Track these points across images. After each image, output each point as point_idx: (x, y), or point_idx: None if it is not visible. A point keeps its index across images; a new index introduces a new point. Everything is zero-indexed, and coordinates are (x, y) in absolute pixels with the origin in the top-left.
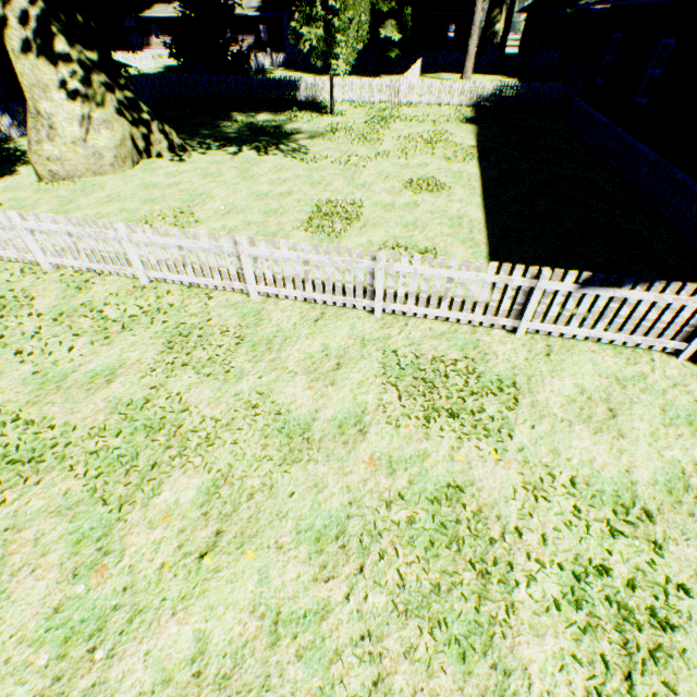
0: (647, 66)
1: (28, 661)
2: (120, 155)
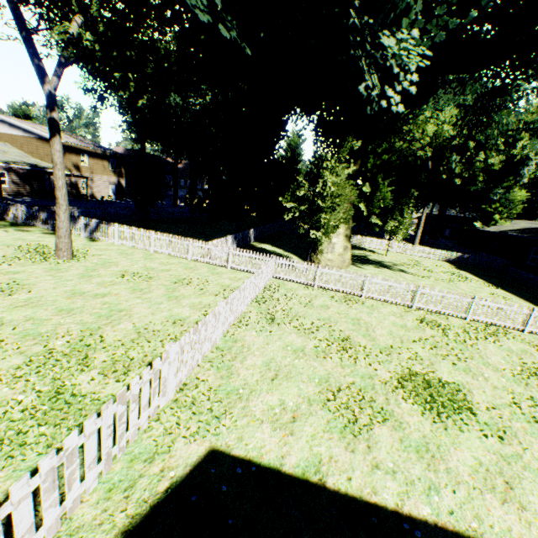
0: None
1: None
2: (349, 262)
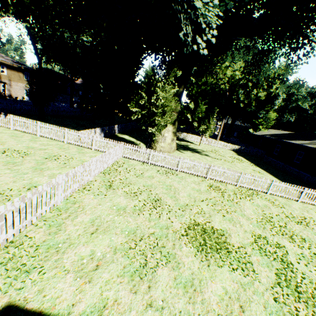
0: (295, 155)
1: None
2: (174, 148)
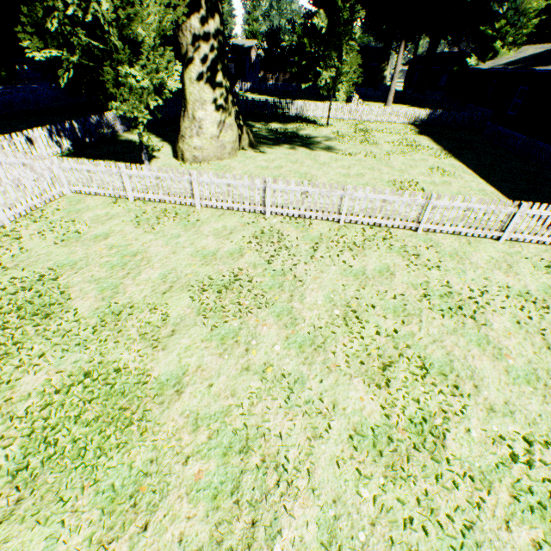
0: None
1: (521, 391)
2: (234, 147)
